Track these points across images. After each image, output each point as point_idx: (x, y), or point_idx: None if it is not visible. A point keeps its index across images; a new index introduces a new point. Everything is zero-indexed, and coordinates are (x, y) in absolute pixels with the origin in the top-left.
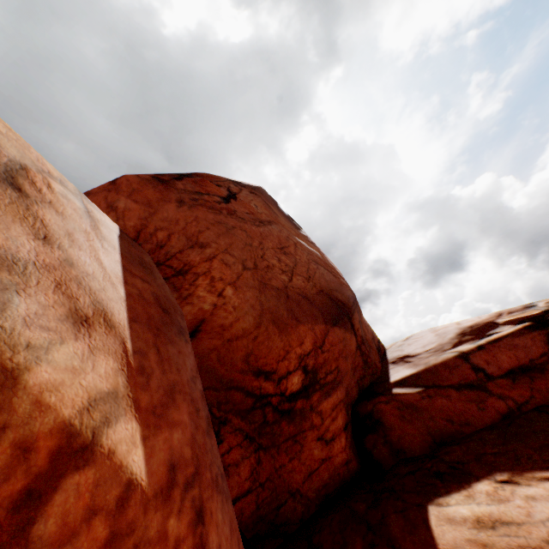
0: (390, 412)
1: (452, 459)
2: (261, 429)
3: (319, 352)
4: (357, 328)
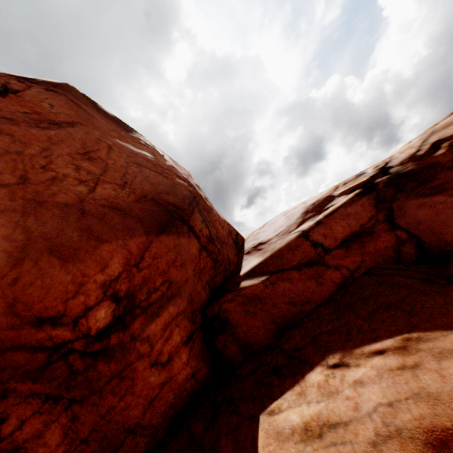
0: (235, 309)
1: (291, 347)
2: (69, 382)
3: (135, 271)
4: (199, 229)
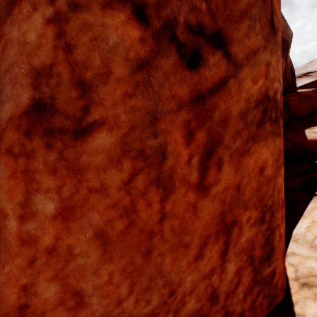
0: (294, 100)
1: None
2: None
3: None
4: (287, 57)
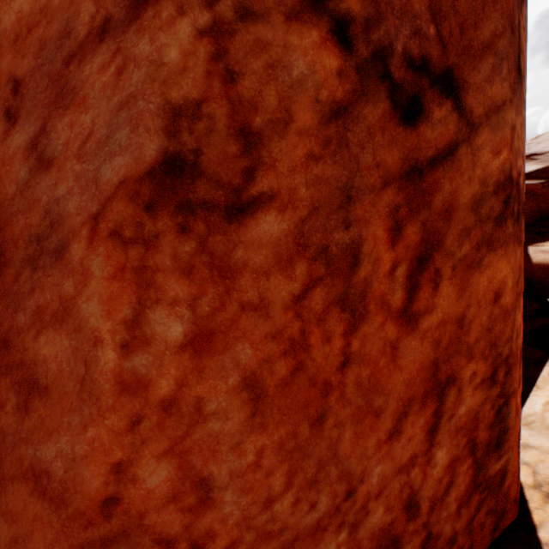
0: None
1: None
2: None
3: None
4: None
